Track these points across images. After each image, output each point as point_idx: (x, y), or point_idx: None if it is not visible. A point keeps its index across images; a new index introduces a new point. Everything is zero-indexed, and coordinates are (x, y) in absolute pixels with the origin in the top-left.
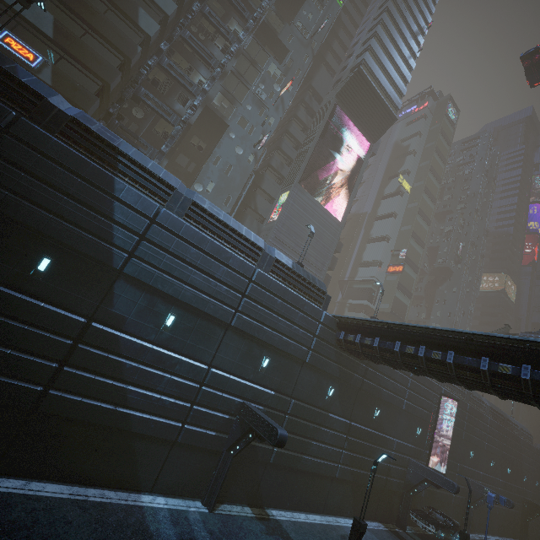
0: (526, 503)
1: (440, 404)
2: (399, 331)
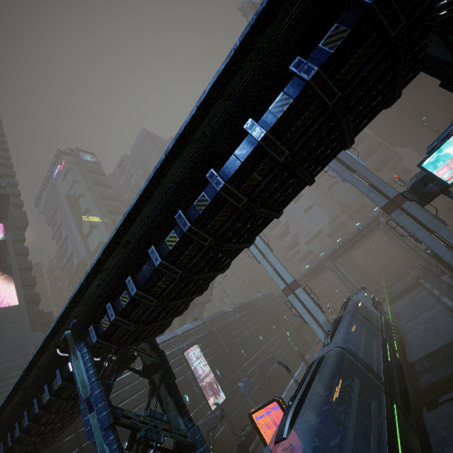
0: (295, 329)
1: (186, 360)
2: (3, 422)
